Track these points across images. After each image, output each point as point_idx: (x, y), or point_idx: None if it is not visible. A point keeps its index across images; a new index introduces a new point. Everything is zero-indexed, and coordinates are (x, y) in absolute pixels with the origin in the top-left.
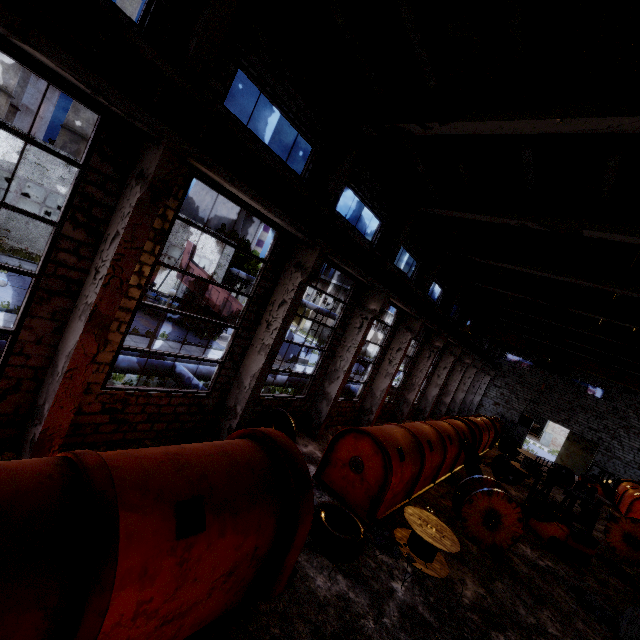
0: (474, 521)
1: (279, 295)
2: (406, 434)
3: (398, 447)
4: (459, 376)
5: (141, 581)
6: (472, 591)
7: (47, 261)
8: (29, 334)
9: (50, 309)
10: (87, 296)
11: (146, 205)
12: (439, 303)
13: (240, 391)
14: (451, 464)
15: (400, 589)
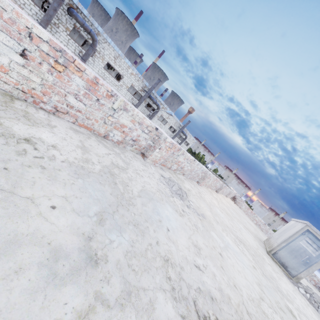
0: None
1: None
2: None
3: None
4: None
5: None
6: None
7: None
8: None
9: None
10: None
11: None
12: None
13: None
14: None
15: None
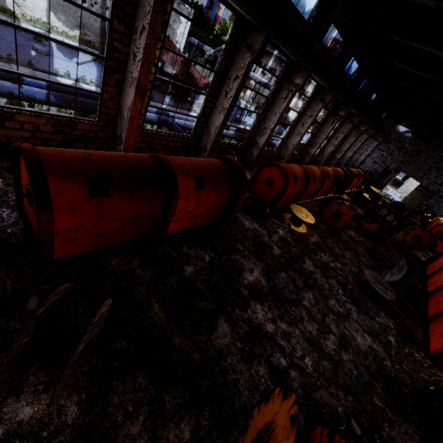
0: (327, 216)
1: (234, 71)
2: (301, 169)
3: (294, 175)
4: (352, 140)
5: (186, 200)
6: (315, 239)
7: (108, 48)
8: (107, 95)
9: (114, 80)
10: (132, 72)
11: (159, 4)
12: (352, 78)
13: (208, 137)
14: (326, 191)
15: (281, 232)
